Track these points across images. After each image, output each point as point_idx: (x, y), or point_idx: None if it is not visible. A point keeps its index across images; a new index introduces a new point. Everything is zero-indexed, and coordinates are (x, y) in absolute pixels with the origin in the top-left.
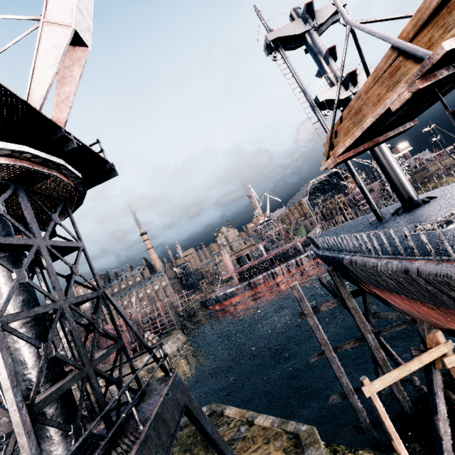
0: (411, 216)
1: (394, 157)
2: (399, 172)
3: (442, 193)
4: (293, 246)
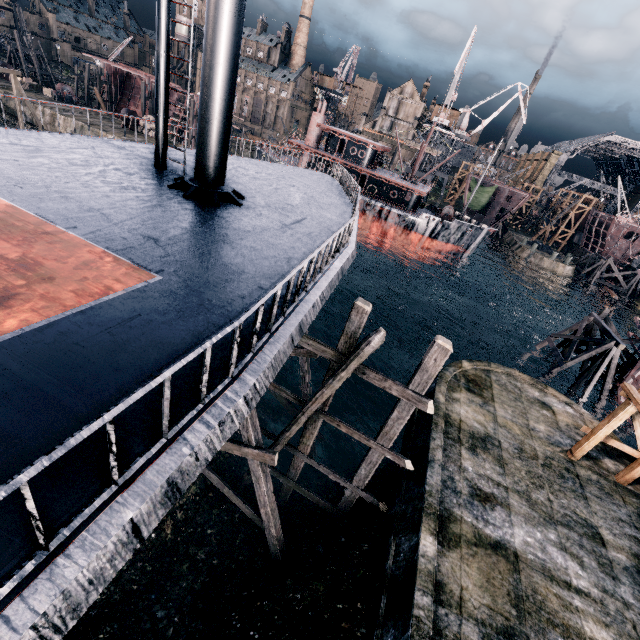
0: (89, 173)
1: (221, 73)
2: (205, 110)
3: (245, 213)
4: (405, 190)
